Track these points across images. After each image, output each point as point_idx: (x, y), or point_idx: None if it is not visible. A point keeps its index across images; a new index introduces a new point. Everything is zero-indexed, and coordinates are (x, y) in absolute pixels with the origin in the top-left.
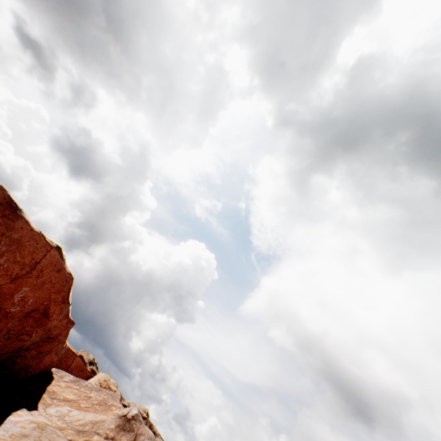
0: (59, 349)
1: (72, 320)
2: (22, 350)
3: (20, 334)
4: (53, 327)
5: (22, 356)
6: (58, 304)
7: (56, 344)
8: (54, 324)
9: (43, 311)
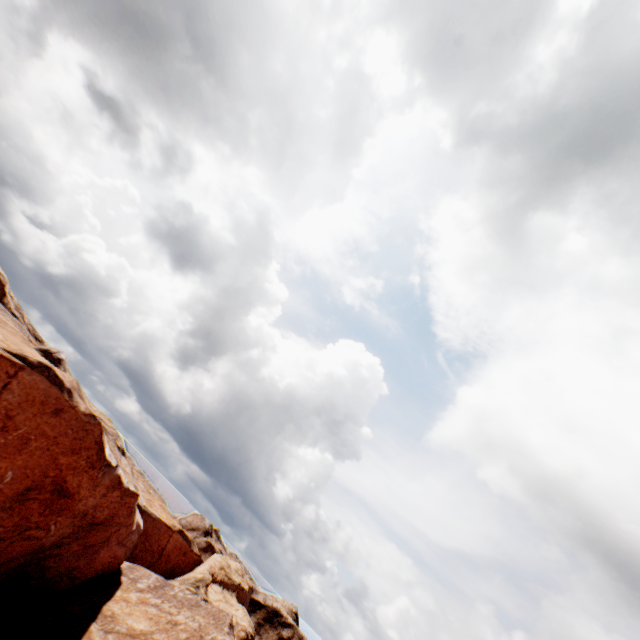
0: (124, 536)
1: (131, 491)
2: (47, 549)
3: (23, 529)
4: (92, 508)
5: (54, 556)
6: (81, 471)
7: (114, 530)
8: (92, 504)
9: (54, 487)
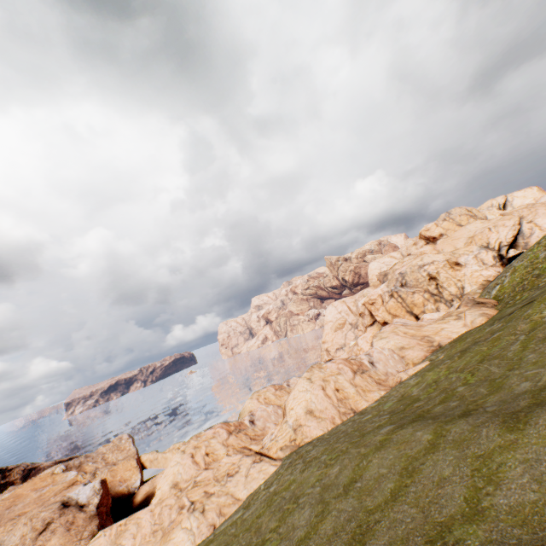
0: None
1: None
2: None
3: None
4: None
5: None
6: None
7: None
8: None
9: None
